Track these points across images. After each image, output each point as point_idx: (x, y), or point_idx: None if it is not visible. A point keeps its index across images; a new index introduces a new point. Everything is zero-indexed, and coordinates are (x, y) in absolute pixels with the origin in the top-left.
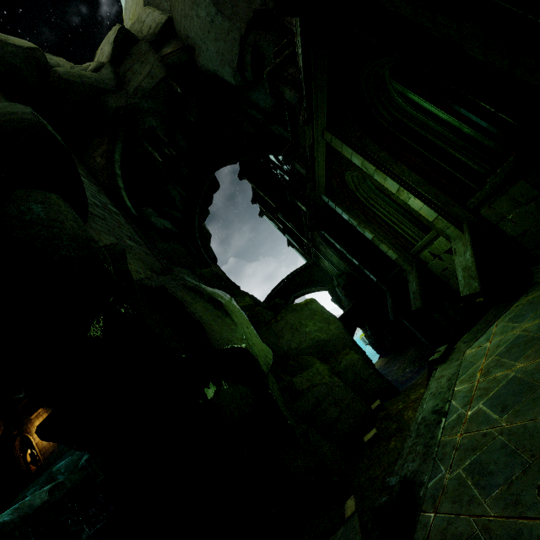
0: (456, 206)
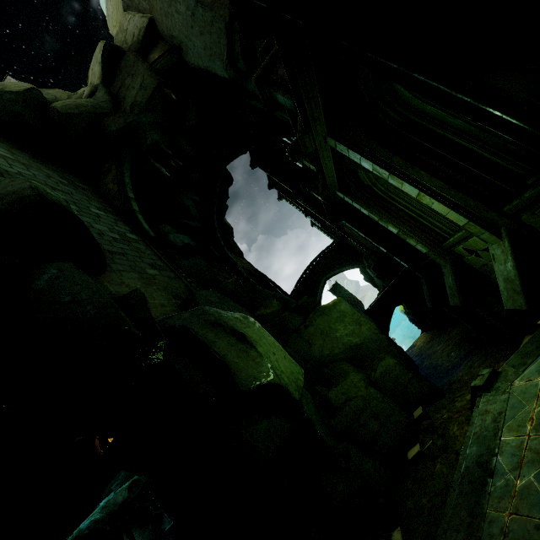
0: (489, 212)
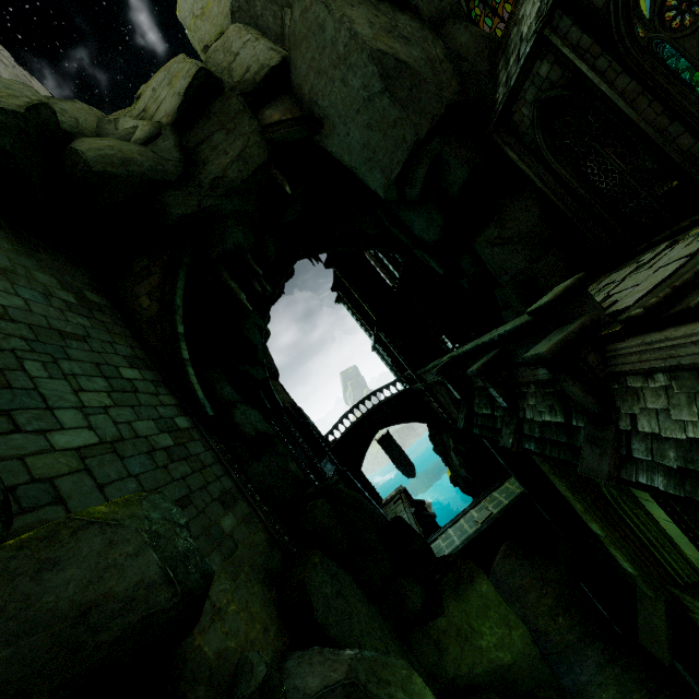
0: None
